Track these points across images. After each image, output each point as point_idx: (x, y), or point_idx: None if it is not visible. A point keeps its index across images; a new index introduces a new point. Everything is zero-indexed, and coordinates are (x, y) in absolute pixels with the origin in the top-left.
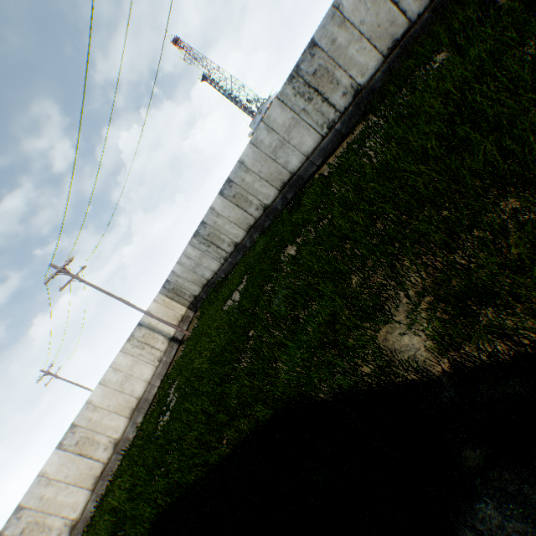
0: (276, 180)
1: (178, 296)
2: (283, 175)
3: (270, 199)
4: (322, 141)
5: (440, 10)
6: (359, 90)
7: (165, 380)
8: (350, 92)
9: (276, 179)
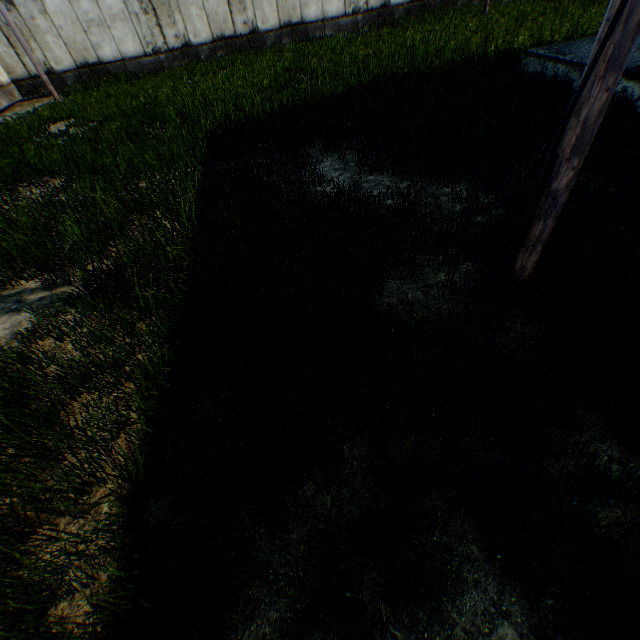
0: (286, 13)
1: (12, 46)
2: (295, 15)
3: (265, 27)
4: (343, 18)
5: (445, 7)
6: (387, 7)
7: (10, 121)
8: (382, 1)
9: (286, 12)
